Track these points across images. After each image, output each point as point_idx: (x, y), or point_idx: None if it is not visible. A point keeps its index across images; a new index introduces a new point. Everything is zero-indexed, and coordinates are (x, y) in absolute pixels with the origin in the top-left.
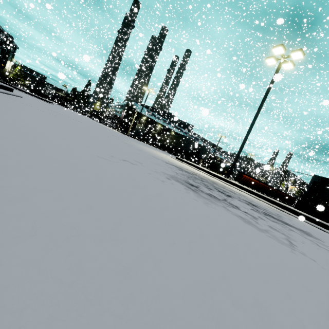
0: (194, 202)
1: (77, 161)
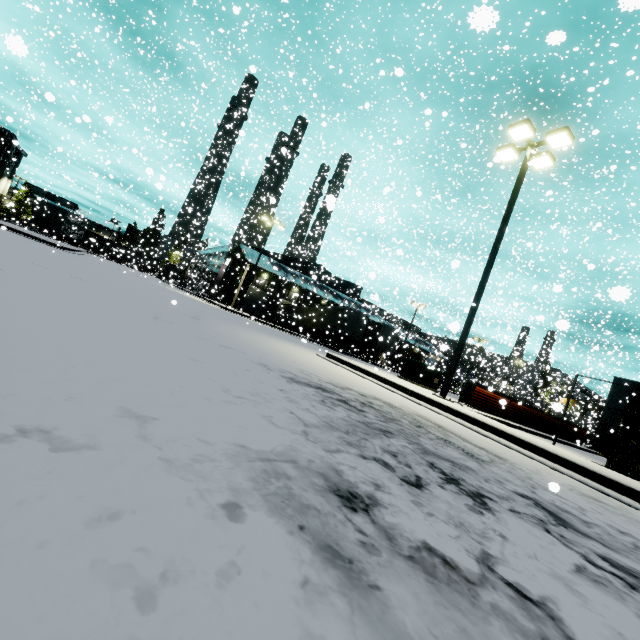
0: None
1: None
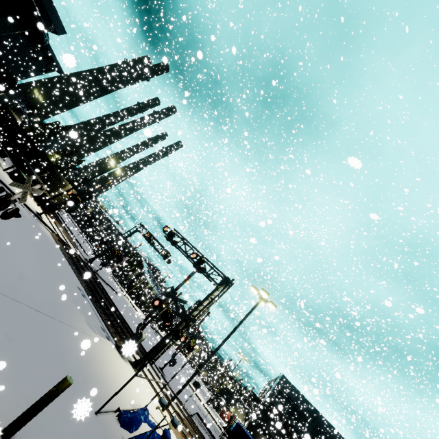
0: None
1: None
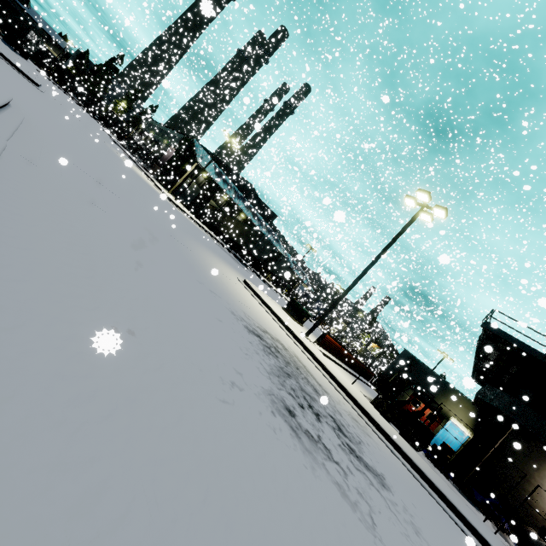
0: (307, 477)
1: (225, 441)
